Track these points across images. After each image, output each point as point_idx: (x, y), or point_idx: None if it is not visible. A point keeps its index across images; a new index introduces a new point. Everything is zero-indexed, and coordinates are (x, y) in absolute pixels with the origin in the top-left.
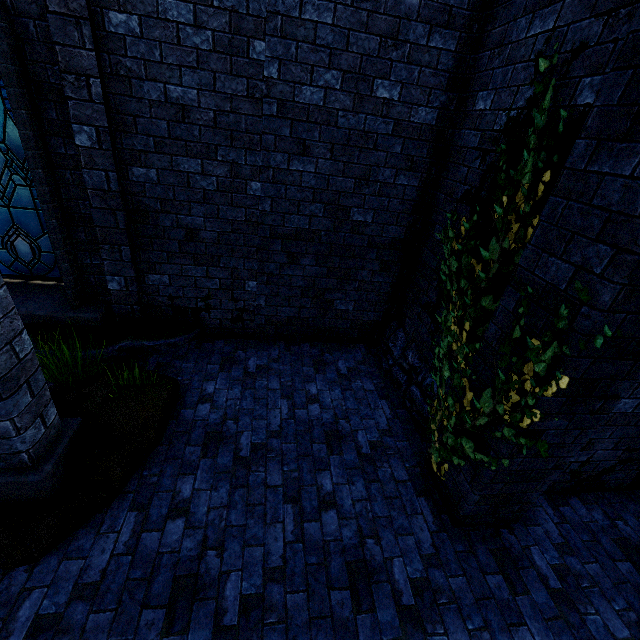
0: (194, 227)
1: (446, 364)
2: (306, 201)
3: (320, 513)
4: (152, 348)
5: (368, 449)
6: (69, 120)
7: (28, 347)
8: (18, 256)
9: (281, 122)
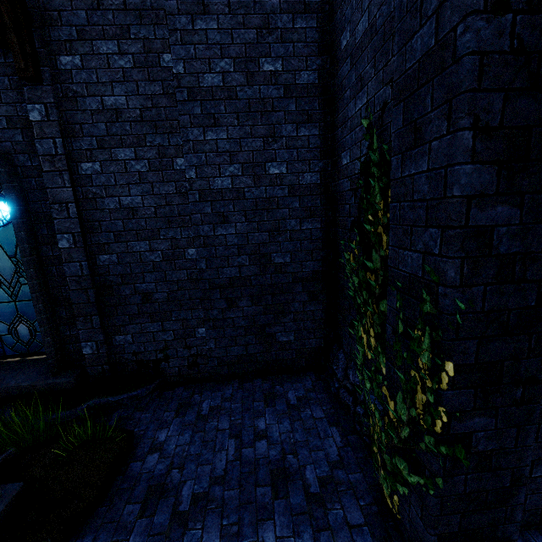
0: (148, 291)
1: (365, 375)
2: (233, 255)
3: None
4: (116, 403)
5: (317, 487)
6: (55, 233)
7: None
8: (19, 338)
9: (203, 204)
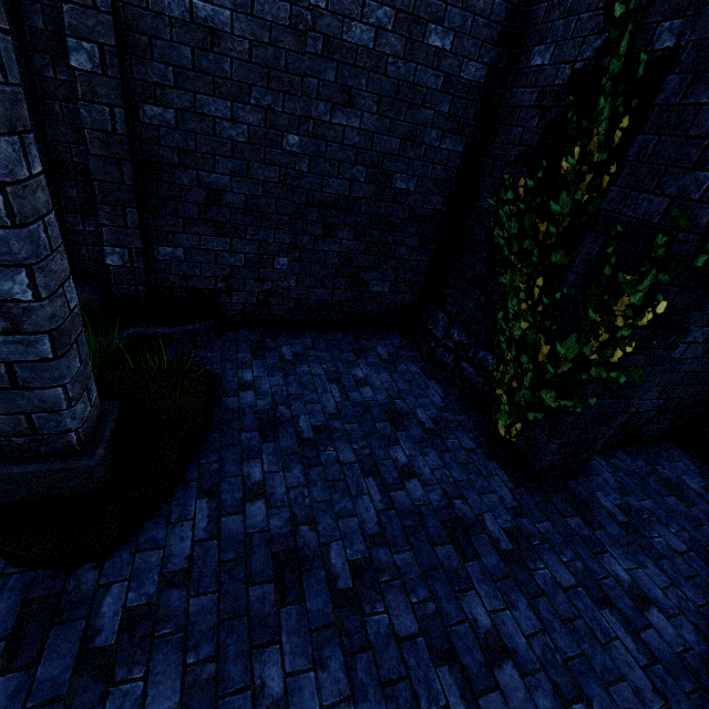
0: (218, 187)
1: (517, 323)
2: (347, 162)
3: (403, 483)
4: (167, 336)
5: (431, 424)
6: (61, 32)
7: (75, 298)
8: None
9: (326, 63)
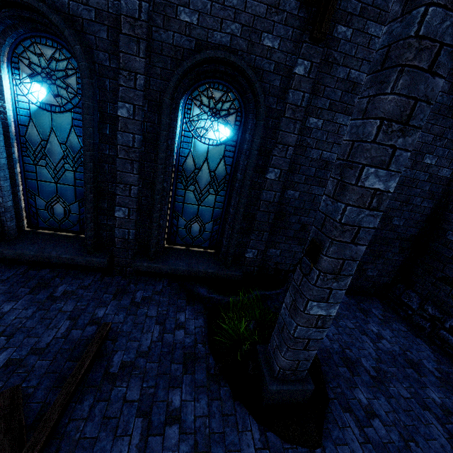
0: (306, 223)
1: None
2: None
3: (448, 418)
4: (268, 296)
5: (438, 373)
6: (266, 165)
7: None
8: (190, 233)
9: None
